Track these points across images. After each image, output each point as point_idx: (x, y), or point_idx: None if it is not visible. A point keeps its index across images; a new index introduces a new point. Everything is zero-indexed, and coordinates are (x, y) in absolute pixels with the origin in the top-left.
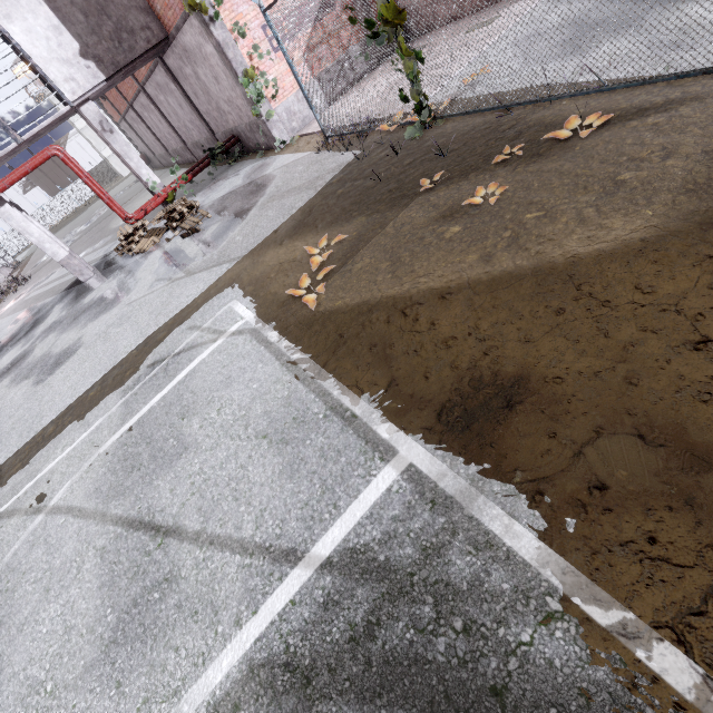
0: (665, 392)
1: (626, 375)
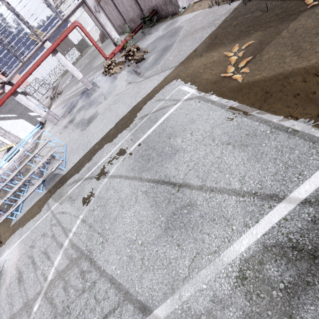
0: None
1: None
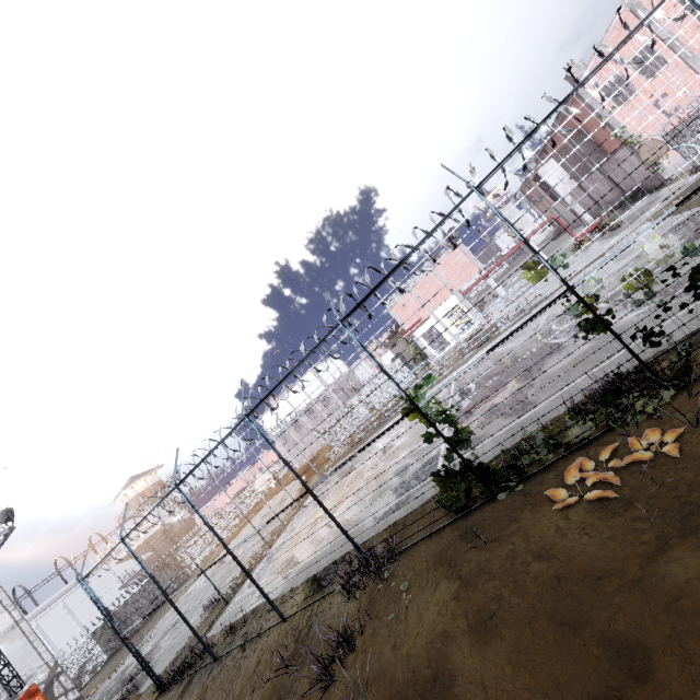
0: None
1: None
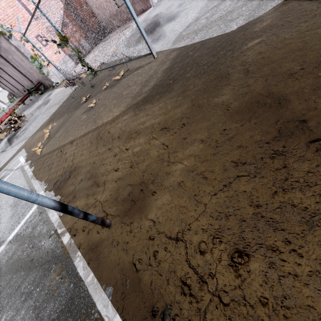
0: (98, 164)
1: (94, 160)
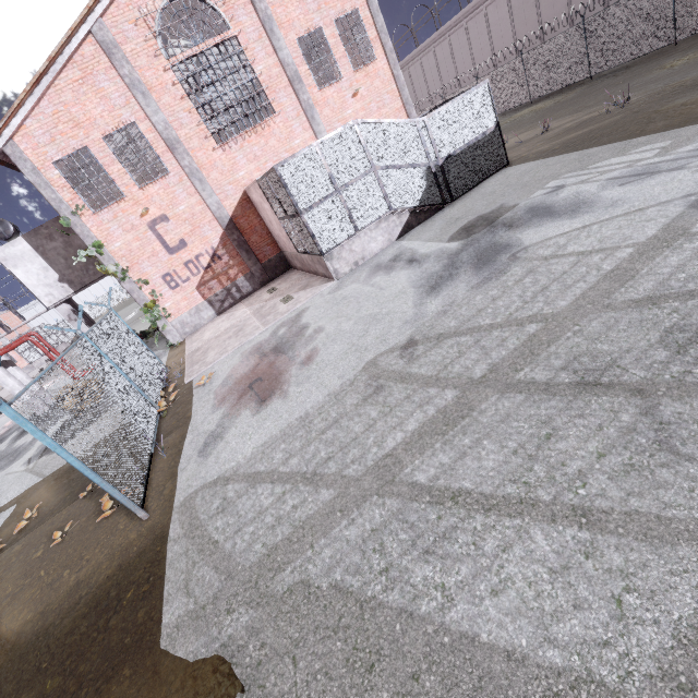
0: None
1: None
